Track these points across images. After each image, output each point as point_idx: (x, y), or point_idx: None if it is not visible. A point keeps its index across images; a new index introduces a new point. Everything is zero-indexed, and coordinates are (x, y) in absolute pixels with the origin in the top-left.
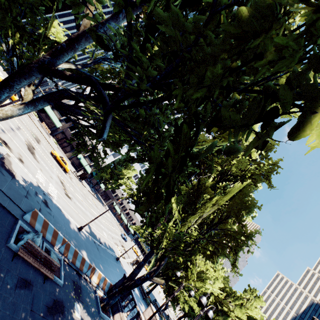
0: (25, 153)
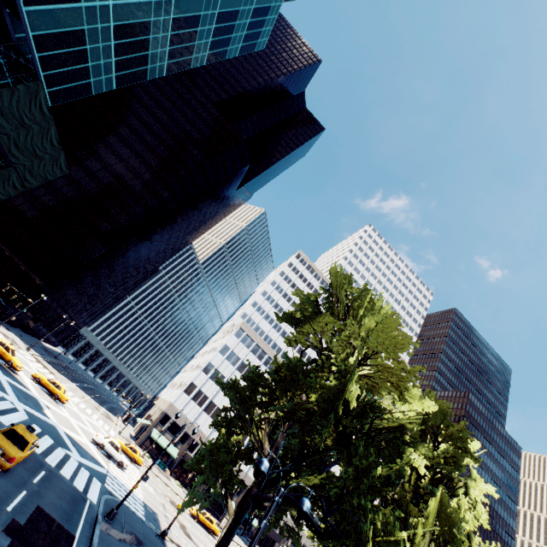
0: (190, 545)
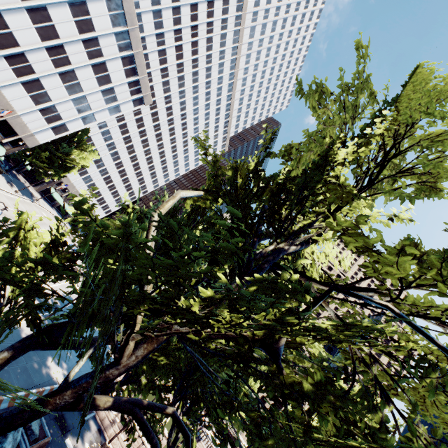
0: None
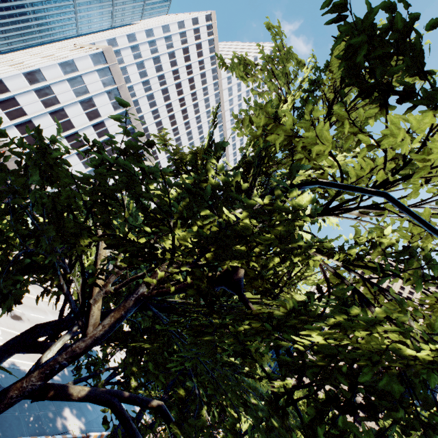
0: None
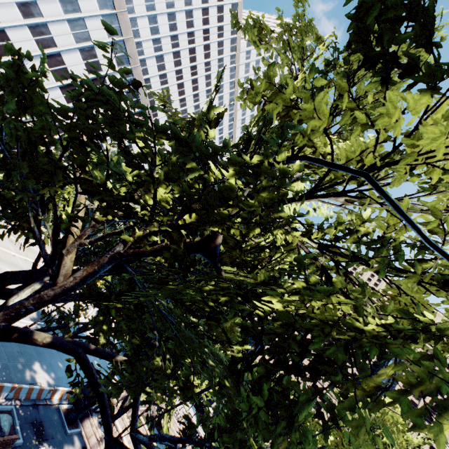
0: None
